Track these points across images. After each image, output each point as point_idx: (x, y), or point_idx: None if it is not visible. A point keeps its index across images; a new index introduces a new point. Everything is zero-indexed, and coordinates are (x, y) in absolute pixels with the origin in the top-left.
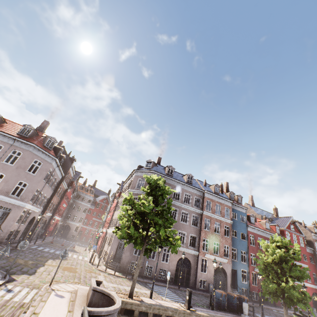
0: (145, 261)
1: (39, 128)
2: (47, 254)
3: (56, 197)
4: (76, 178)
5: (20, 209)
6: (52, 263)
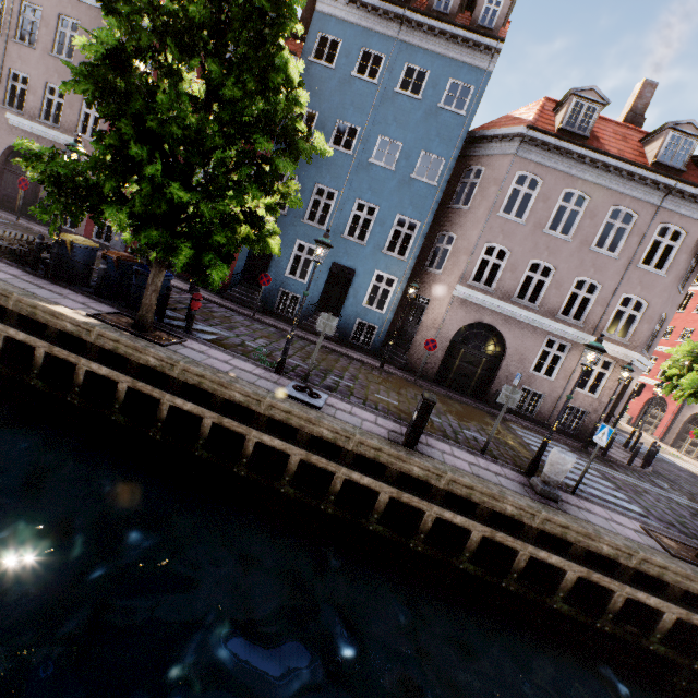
0: None
1: (632, 116)
2: (676, 471)
3: None
4: None
5: (637, 376)
6: None
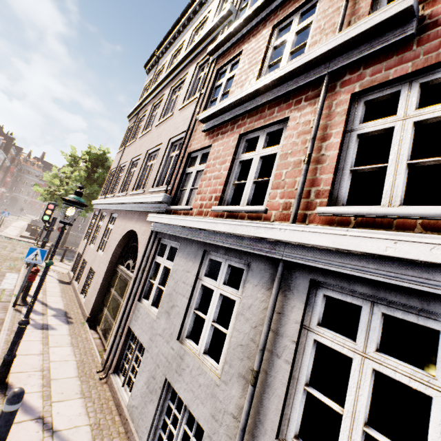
0: (78, 224)
1: None
2: None
3: (1, 174)
4: (18, 154)
5: None
6: (13, 216)
